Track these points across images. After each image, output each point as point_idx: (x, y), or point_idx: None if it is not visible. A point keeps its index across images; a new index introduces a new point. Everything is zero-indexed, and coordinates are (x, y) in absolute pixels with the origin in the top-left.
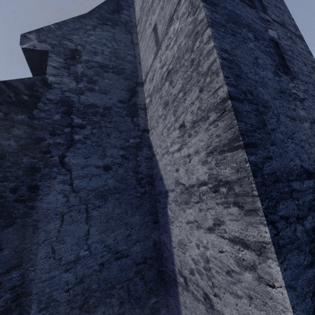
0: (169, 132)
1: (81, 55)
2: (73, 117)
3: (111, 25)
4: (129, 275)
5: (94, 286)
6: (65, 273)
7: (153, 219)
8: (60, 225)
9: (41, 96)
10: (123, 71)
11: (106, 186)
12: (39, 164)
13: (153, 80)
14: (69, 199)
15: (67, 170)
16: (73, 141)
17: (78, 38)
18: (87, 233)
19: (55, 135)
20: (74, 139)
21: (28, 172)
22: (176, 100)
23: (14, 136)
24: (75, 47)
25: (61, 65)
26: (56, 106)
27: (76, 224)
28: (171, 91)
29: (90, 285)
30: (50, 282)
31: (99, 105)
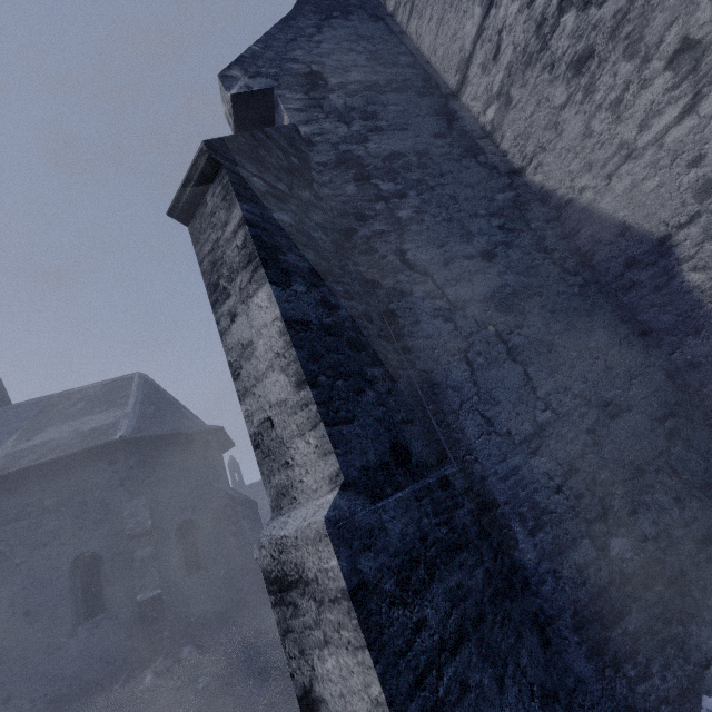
0: (622, 108)
1: (326, 79)
2: (376, 184)
3: (341, 16)
4: (658, 444)
5: (603, 474)
6: (533, 458)
7: (633, 329)
8: (471, 373)
9: (308, 159)
10: (408, 85)
11: (506, 288)
12: (371, 274)
13: (502, 54)
14: (456, 324)
15: (422, 274)
16: (401, 222)
17: (304, 54)
18: (527, 379)
19: (367, 220)
20: (400, 218)
21: (365, 289)
22: (628, 19)
23: (317, 226)
24: (308, 69)
25: (305, 104)
26: (338, 171)
27: (495, 366)
28: (596, 17)
29: (593, 474)
30: (517, 478)
31: (405, 151)
